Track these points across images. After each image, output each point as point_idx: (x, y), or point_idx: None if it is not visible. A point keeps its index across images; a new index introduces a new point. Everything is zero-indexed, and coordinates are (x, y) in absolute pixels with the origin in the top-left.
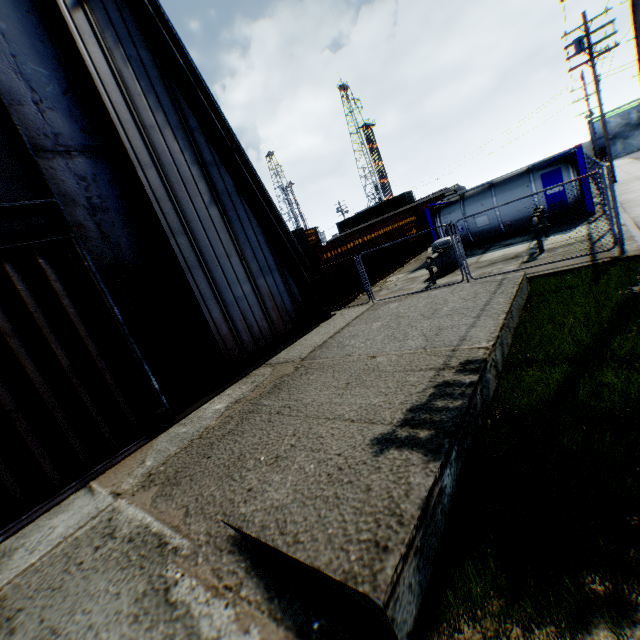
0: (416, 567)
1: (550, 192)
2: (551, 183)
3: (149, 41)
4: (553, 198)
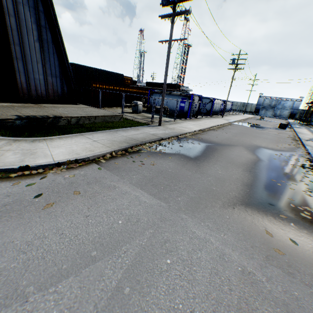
0: None
1: (181, 105)
2: (182, 102)
3: None
4: (181, 108)
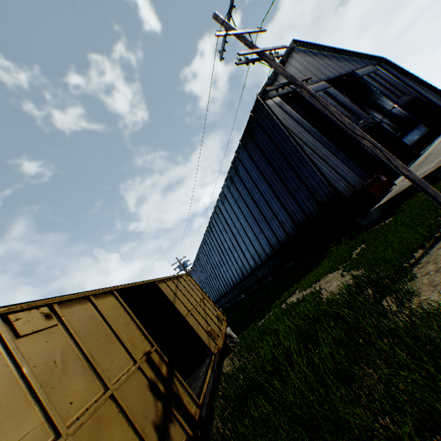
0: None
1: None
2: None
3: (394, 70)
4: None
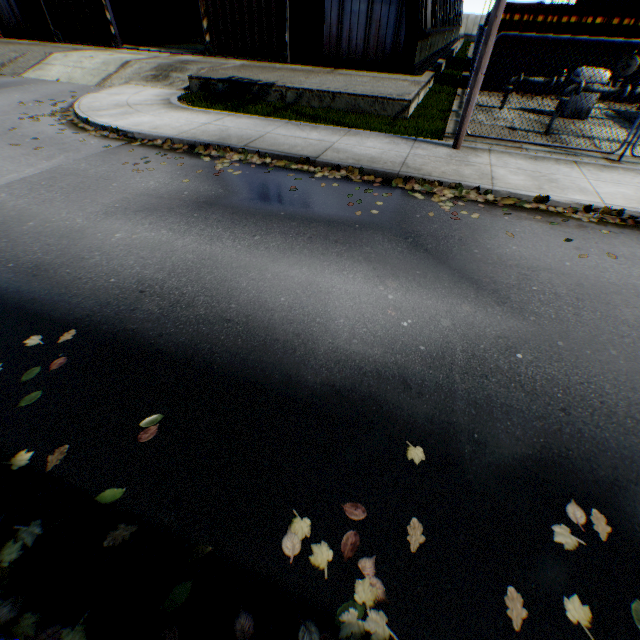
0: (199, 86)
1: None
2: None
3: None
4: None
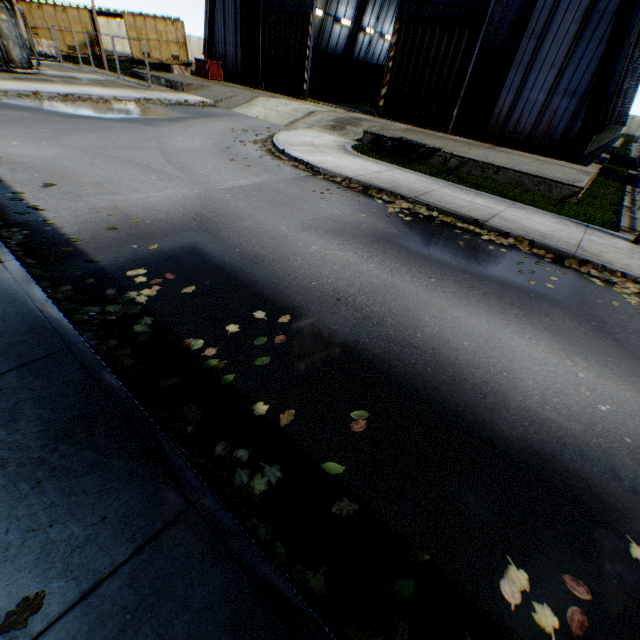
0: (371, 140)
1: None
2: None
3: None
4: None
